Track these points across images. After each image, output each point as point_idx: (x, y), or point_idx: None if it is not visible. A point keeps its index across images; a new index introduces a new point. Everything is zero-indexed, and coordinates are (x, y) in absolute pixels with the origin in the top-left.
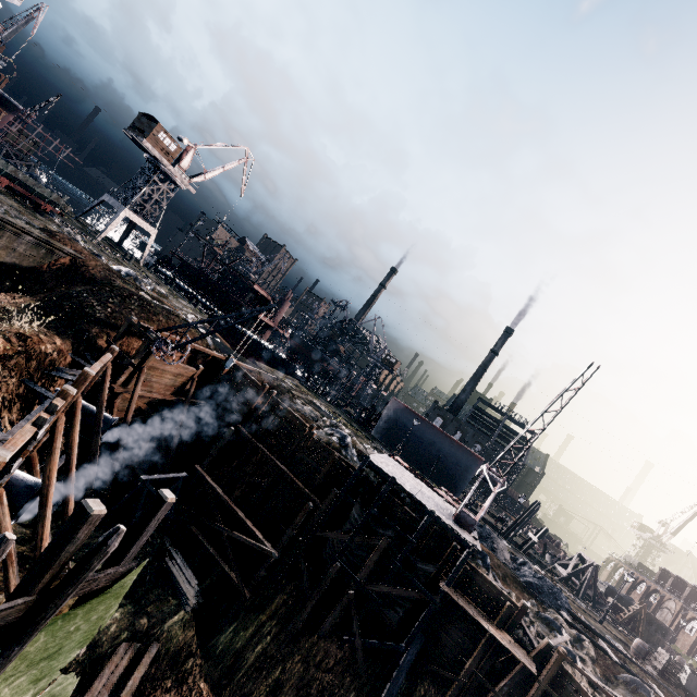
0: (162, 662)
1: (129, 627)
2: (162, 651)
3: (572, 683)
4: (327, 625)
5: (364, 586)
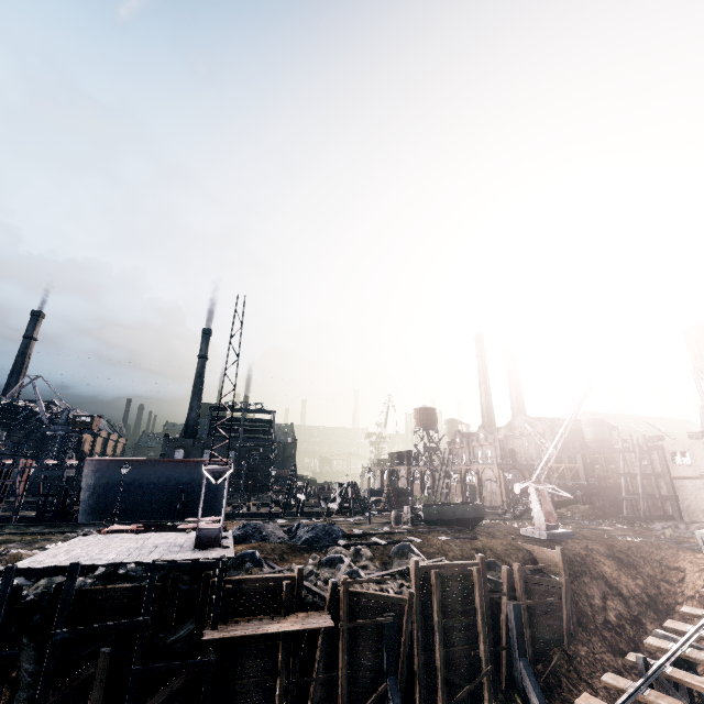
0: None
1: None
2: None
3: (363, 598)
4: None
5: None
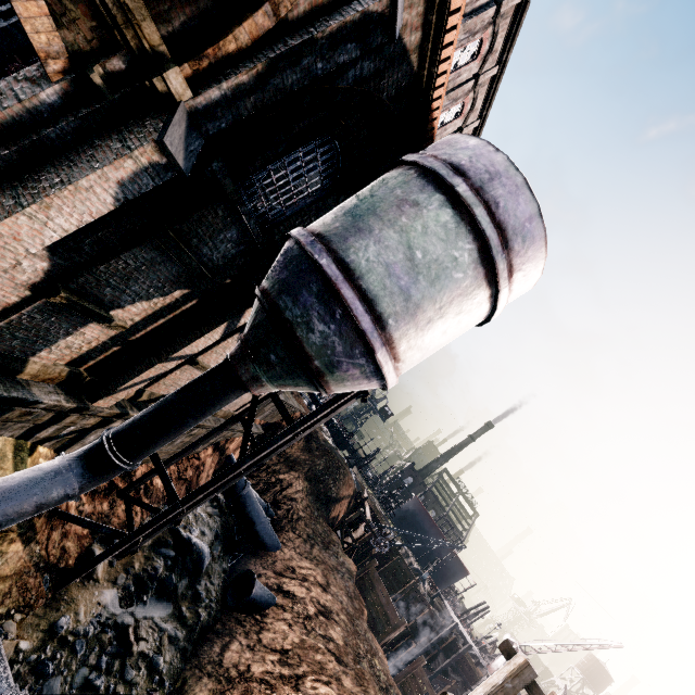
0: None
1: None
2: None
3: None
4: None
5: None
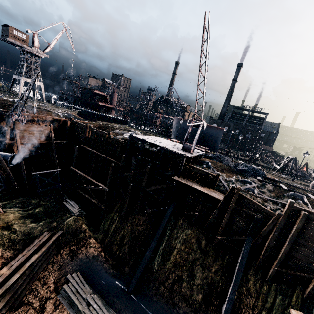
0: (68, 236)
1: (48, 227)
2: (66, 232)
3: (247, 200)
4: (136, 209)
5: (145, 190)
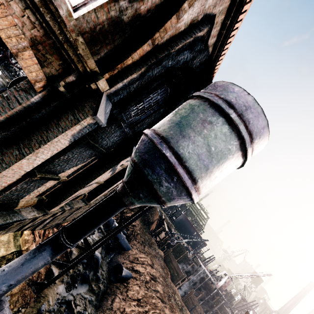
0: None
1: None
2: None
3: None
4: None
5: None
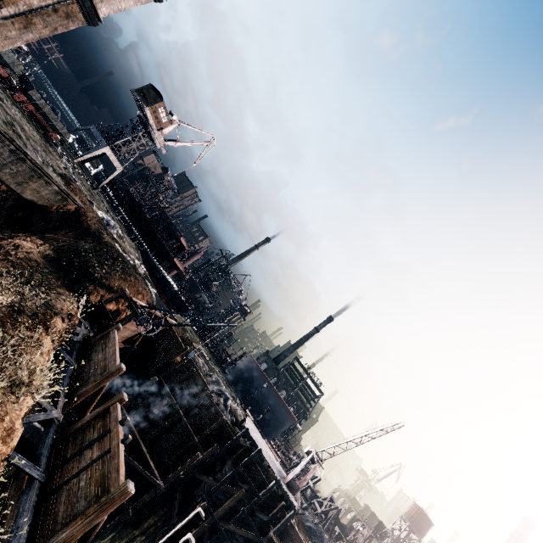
0: None
1: None
2: None
3: None
4: None
5: (218, 523)
